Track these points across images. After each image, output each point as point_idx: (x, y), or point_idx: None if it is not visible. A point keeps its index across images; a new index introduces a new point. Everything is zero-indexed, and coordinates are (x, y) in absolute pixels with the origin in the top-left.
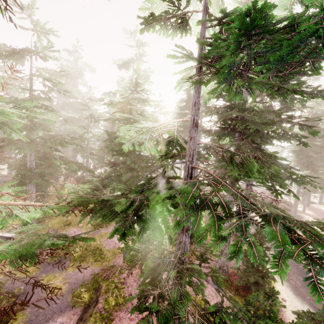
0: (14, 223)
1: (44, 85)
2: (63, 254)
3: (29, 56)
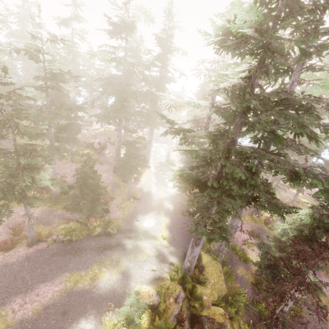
0: None
1: None
2: None
3: None
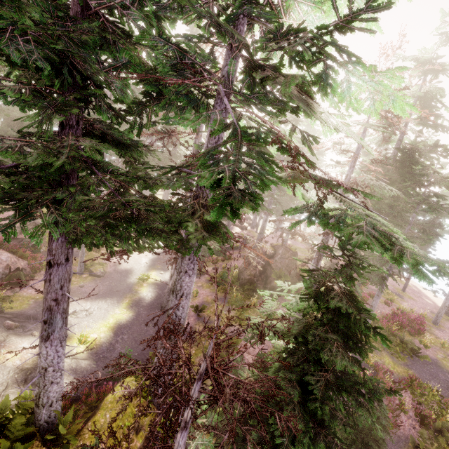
0: None
1: None
2: None
3: None
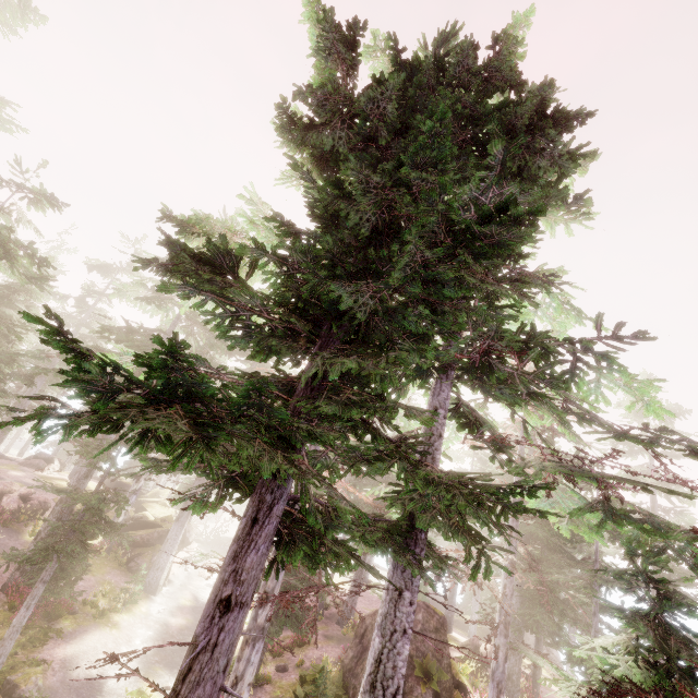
0: None
1: None
2: None
3: None
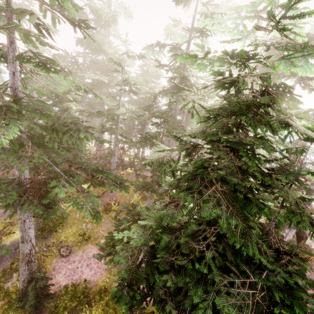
0: None
1: (40, 6)
2: (74, 307)
3: None
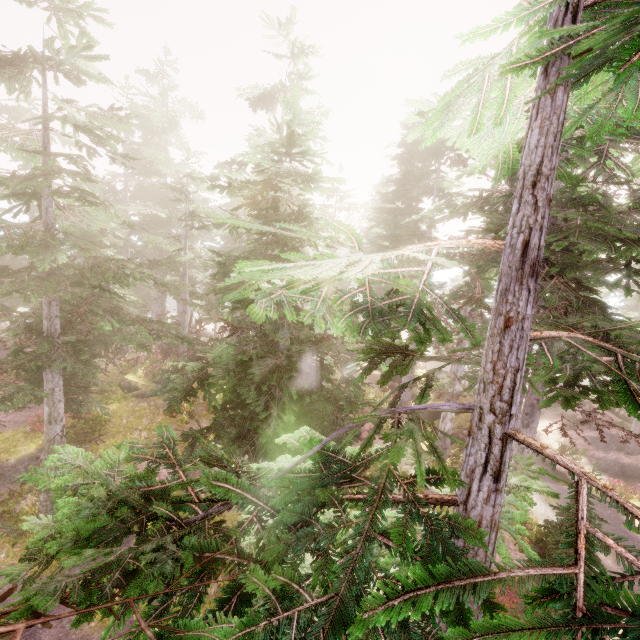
0: (29, 443)
1: (78, 142)
2: None
3: (41, 72)
